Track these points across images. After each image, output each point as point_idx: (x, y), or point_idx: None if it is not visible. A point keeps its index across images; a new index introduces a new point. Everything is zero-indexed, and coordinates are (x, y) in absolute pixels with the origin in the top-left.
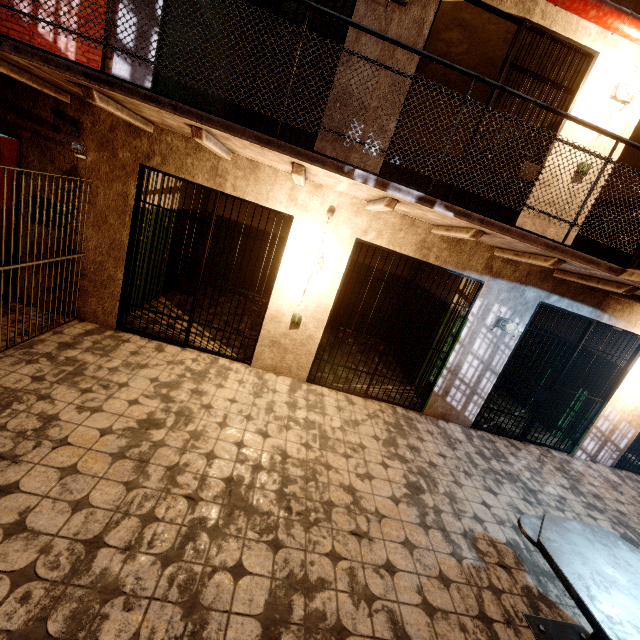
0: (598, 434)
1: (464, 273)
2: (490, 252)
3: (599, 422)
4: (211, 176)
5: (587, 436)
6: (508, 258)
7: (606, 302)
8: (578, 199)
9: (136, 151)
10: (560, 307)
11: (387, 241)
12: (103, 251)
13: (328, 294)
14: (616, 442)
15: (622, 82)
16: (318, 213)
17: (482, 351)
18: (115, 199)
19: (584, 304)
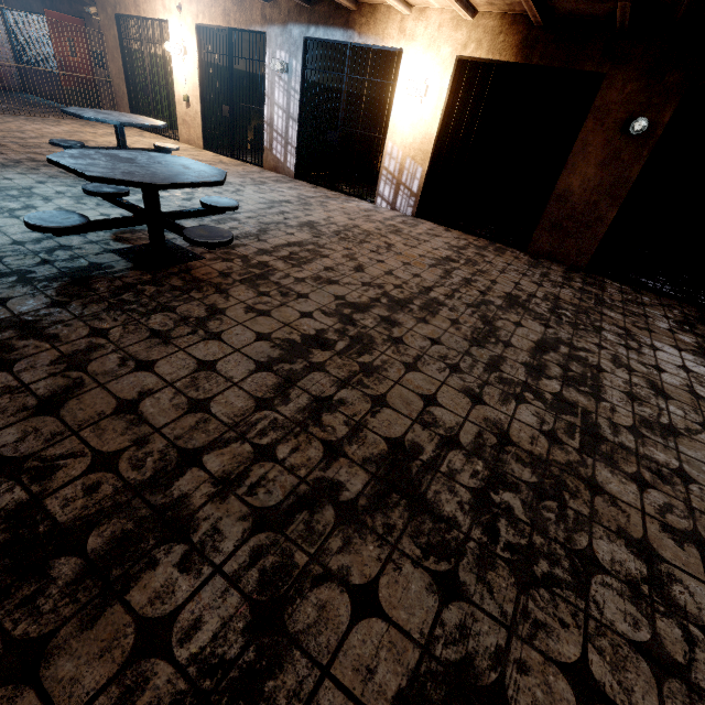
0: (389, 177)
1: (252, 29)
2: (261, 2)
3: (386, 162)
4: (135, 8)
5: (380, 180)
6: (273, 2)
7: (352, 19)
8: None
9: (112, 6)
10: (319, 38)
11: (208, 19)
12: (118, 76)
13: (195, 75)
14: (408, 185)
15: None
16: (176, 12)
17: (282, 100)
18: (114, 41)
19: (336, 28)
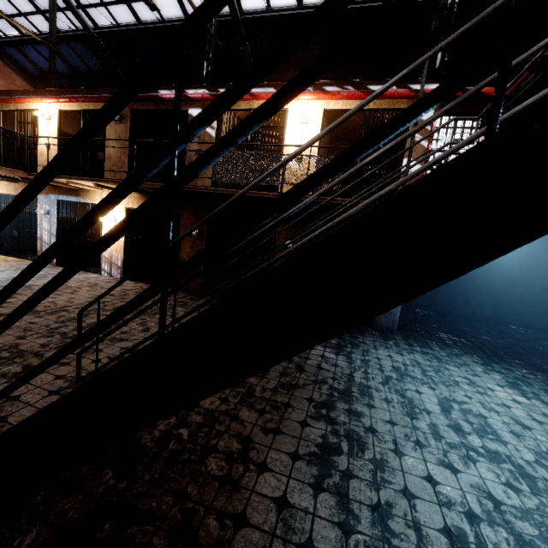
0: (106, 260)
1: None
2: None
3: (104, 253)
4: None
5: (102, 262)
6: None
7: (79, 193)
8: (53, 156)
9: None
10: (65, 200)
11: (6, 191)
12: None
13: None
14: (116, 263)
15: (43, 115)
16: None
17: (47, 227)
18: None
19: (72, 196)
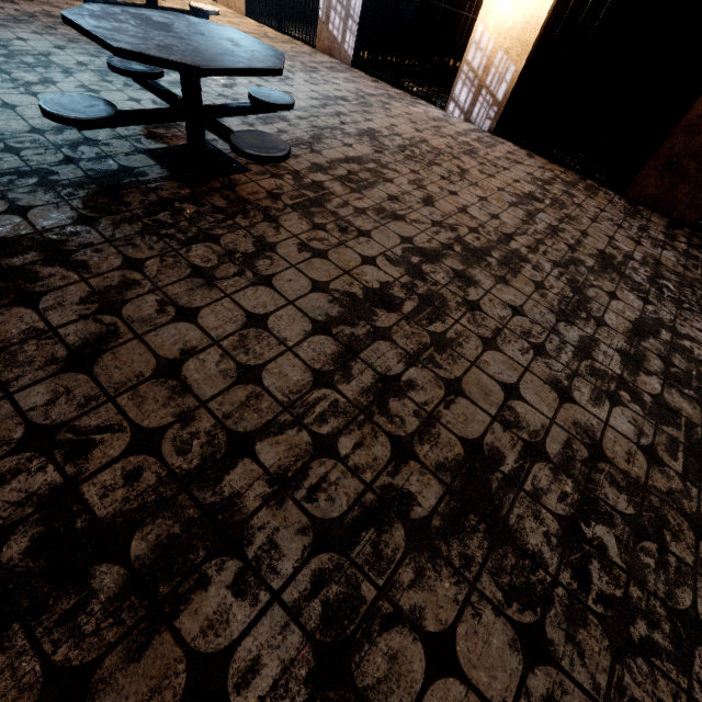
0: (470, 75)
1: None
2: None
3: (470, 54)
4: None
5: (458, 79)
6: None
7: None
8: None
9: None
10: None
11: None
12: None
13: None
14: (492, 89)
15: None
16: None
17: None
18: None
19: None
